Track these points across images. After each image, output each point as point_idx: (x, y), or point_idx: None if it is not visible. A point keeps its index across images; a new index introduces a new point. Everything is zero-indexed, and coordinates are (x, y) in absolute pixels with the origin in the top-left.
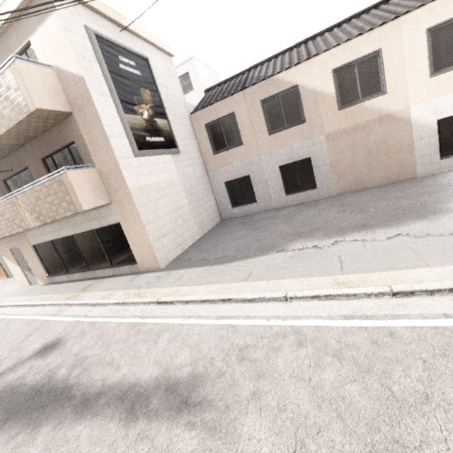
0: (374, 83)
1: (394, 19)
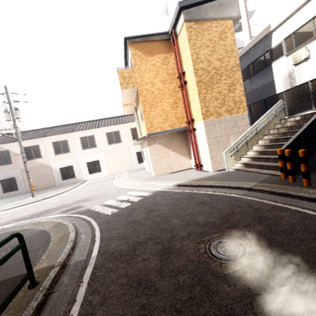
0: (38, 154)
1: (42, 137)
